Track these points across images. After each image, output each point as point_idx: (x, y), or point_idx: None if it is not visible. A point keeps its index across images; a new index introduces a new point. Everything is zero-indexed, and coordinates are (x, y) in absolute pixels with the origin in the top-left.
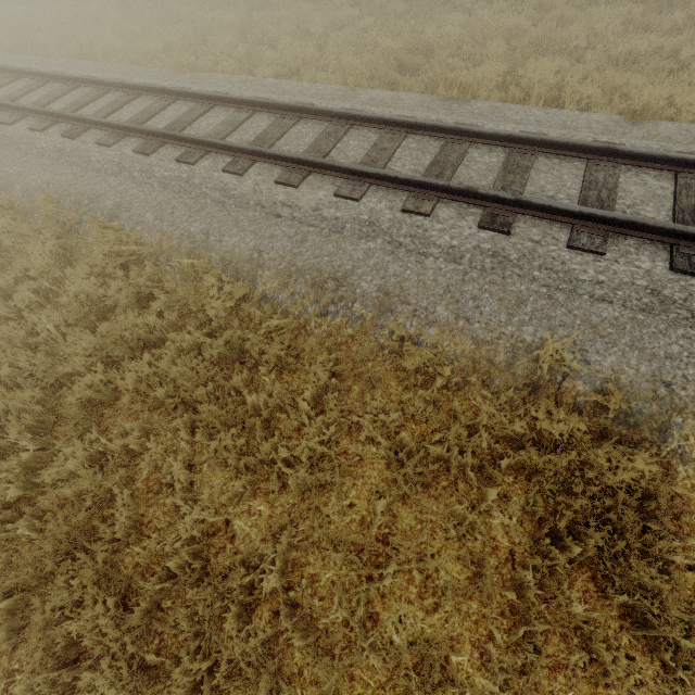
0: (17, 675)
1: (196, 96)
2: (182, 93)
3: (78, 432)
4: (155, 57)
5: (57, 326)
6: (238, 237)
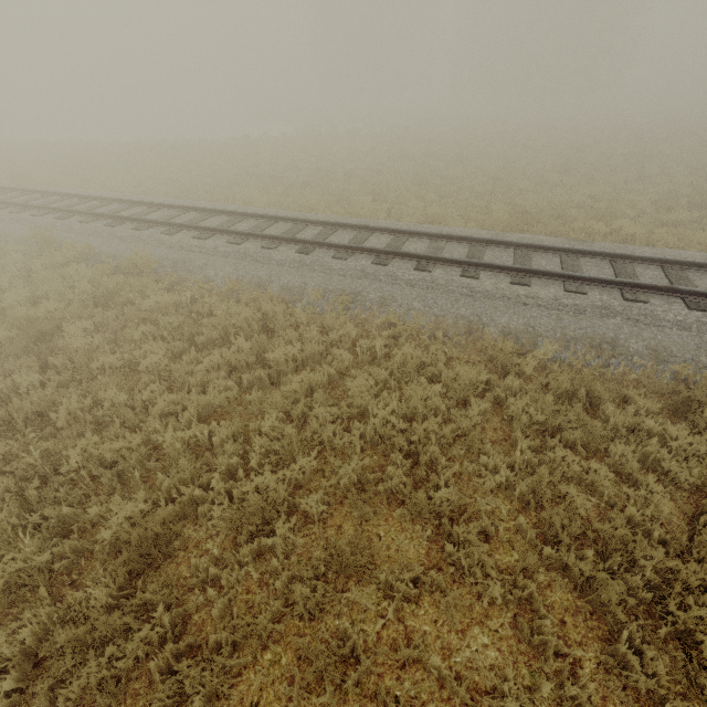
0: (568, 650)
1: (393, 231)
2: (381, 229)
3: (485, 449)
4: (313, 207)
5: (381, 380)
6: (506, 317)
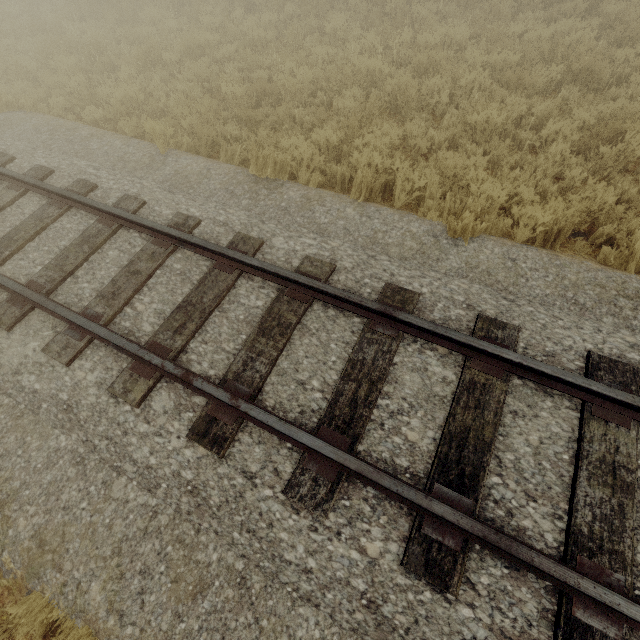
0: None
1: None
2: None
3: None
4: None
5: None
6: None
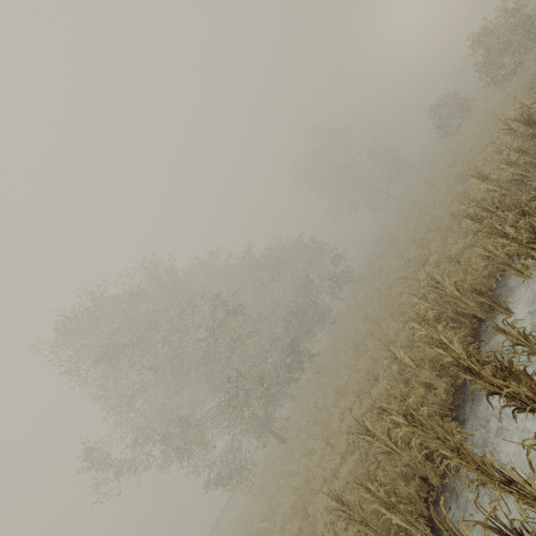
0: None
1: None
2: None
3: None
4: None
5: None
6: None
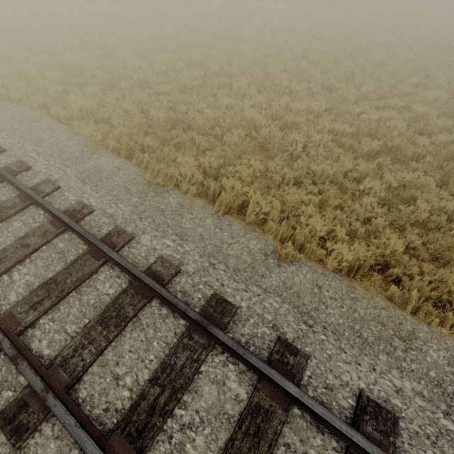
0: None
1: None
2: None
3: None
4: None
5: None
6: None
